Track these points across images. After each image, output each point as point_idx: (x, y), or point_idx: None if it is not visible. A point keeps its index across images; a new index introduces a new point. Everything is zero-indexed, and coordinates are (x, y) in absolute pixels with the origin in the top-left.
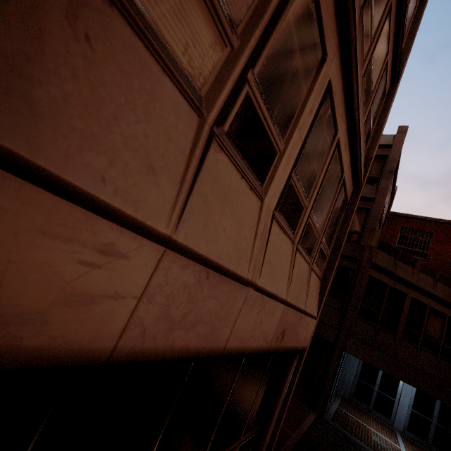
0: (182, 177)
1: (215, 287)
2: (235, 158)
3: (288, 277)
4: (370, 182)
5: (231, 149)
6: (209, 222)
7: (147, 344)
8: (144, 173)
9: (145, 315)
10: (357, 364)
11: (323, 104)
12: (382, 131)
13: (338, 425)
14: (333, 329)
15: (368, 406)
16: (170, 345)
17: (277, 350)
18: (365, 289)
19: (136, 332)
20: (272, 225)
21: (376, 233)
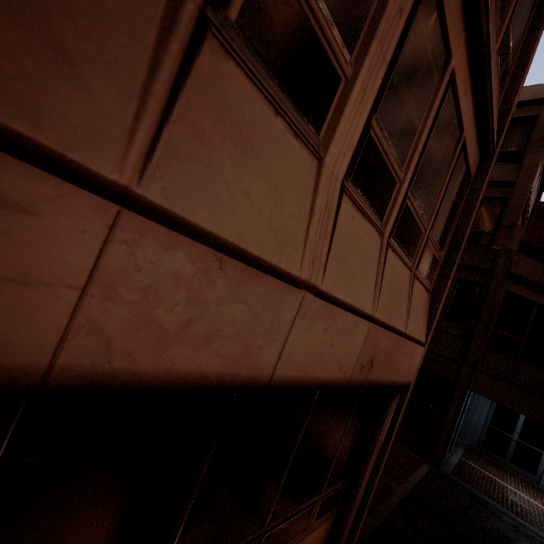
0: (142, 87)
1: (240, 285)
2: (259, 78)
3: (375, 283)
4: (508, 159)
5: (249, 59)
6: (214, 177)
7: (120, 364)
8: (45, 58)
9: (103, 318)
10: (488, 407)
11: (422, 1)
12: (529, 64)
13: (461, 479)
14: (453, 362)
15: (504, 459)
16: (166, 368)
17: (363, 384)
18: (499, 310)
19: (91, 345)
20: (341, 201)
21: (517, 231)
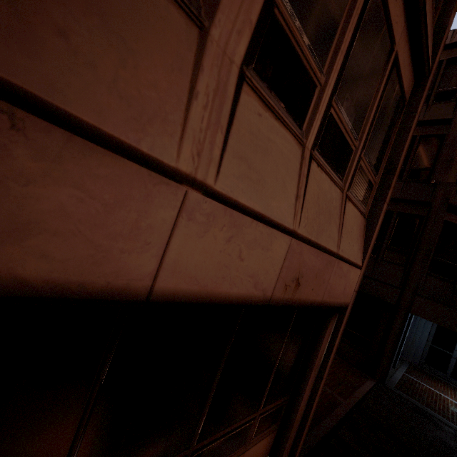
0: None
1: (64, 161)
2: None
3: (295, 196)
4: (445, 98)
5: None
6: None
7: None
8: None
9: None
10: (429, 328)
11: None
12: None
13: (404, 393)
14: (395, 288)
15: (445, 374)
16: None
17: (289, 304)
18: (438, 239)
19: None
20: (241, 92)
21: (455, 165)
